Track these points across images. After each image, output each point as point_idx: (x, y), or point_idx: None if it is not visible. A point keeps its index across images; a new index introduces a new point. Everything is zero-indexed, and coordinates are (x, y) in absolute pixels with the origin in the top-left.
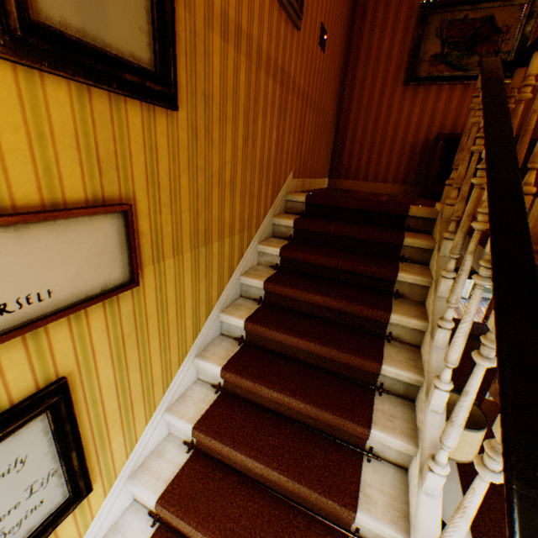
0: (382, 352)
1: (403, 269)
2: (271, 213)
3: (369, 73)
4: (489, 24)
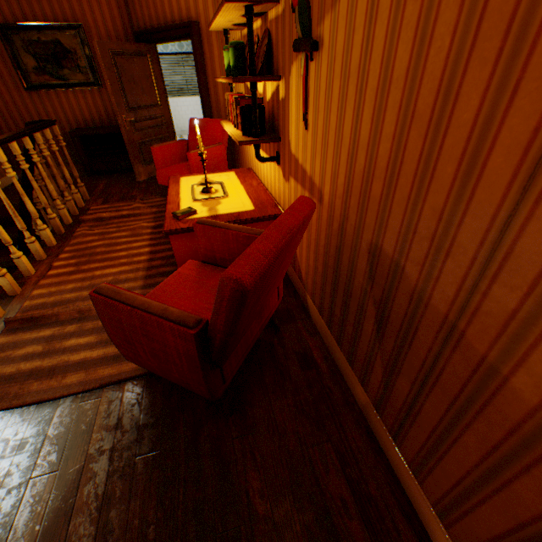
0: None
1: None
2: None
3: None
4: (61, 46)
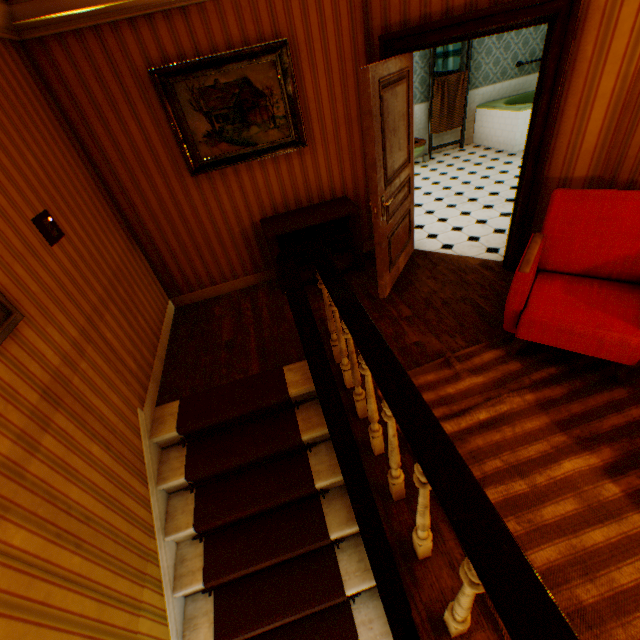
0: (340, 574)
1: (317, 471)
2: (154, 487)
3: (137, 170)
4: (249, 88)
